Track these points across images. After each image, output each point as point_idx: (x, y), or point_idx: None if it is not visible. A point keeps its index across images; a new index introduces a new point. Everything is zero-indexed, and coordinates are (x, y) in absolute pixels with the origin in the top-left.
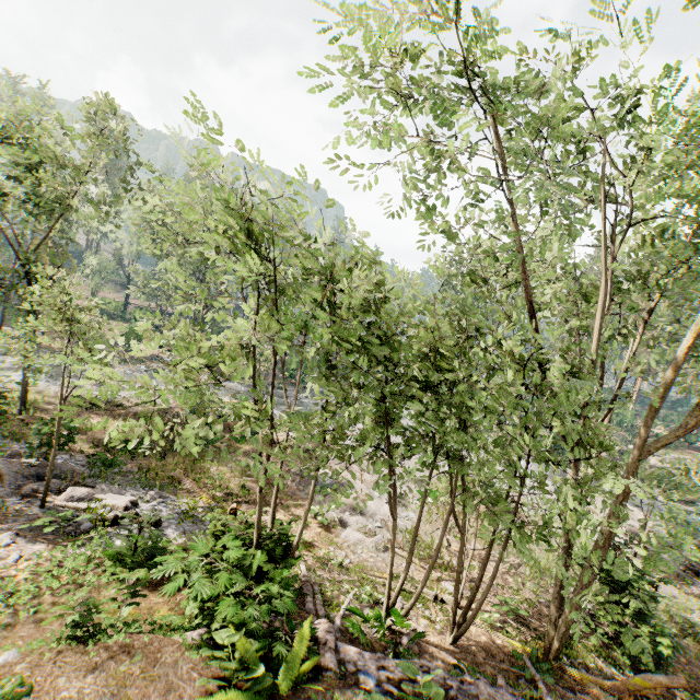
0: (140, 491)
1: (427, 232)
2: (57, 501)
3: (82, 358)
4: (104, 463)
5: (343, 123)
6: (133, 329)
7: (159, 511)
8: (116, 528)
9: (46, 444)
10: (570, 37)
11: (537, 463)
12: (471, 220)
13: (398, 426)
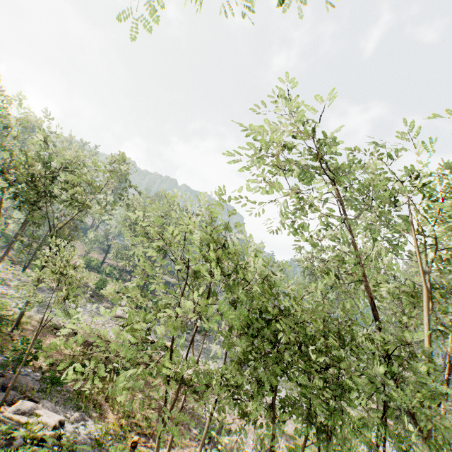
0: (69, 410)
1: (297, 241)
2: (7, 412)
3: (64, 299)
4: (52, 380)
5: (252, 180)
6: (102, 279)
7: (77, 433)
8: (40, 448)
9: (18, 359)
10: (381, 145)
11: (399, 451)
12: (327, 237)
13: (276, 390)
